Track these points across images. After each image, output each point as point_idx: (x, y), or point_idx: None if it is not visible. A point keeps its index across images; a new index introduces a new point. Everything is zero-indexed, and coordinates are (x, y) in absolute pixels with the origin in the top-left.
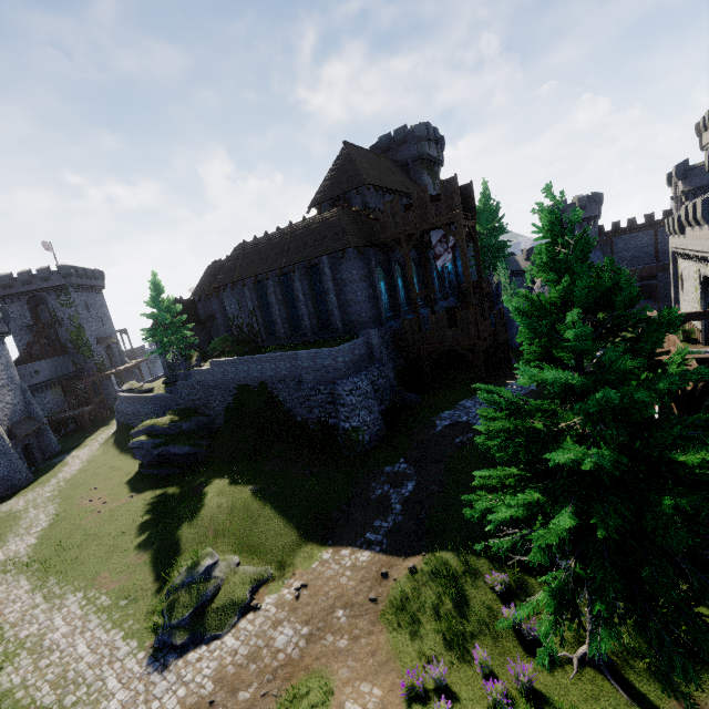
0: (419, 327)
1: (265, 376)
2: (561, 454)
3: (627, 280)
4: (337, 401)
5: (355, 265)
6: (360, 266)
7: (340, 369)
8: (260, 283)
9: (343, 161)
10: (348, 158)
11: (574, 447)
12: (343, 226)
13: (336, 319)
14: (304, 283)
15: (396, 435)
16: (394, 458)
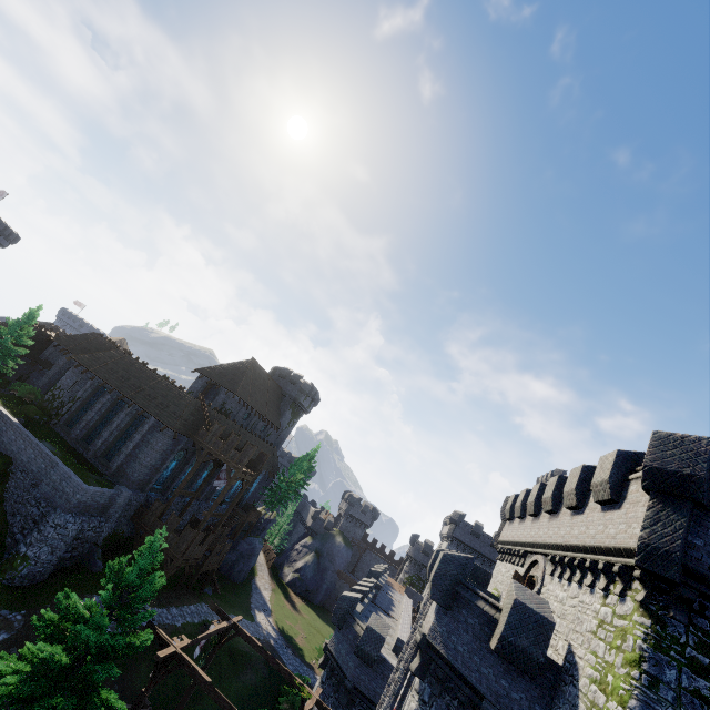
0: (161, 514)
1: (19, 456)
2: (45, 645)
3: (149, 586)
4: (40, 524)
5: (165, 440)
6: (169, 443)
7: (71, 503)
8: (105, 388)
9: (241, 367)
10: (245, 369)
11: (59, 647)
12: (184, 413)
13: (117, 461)
14: (127, 418)
15: (47, 586)
16: (23, 604)
